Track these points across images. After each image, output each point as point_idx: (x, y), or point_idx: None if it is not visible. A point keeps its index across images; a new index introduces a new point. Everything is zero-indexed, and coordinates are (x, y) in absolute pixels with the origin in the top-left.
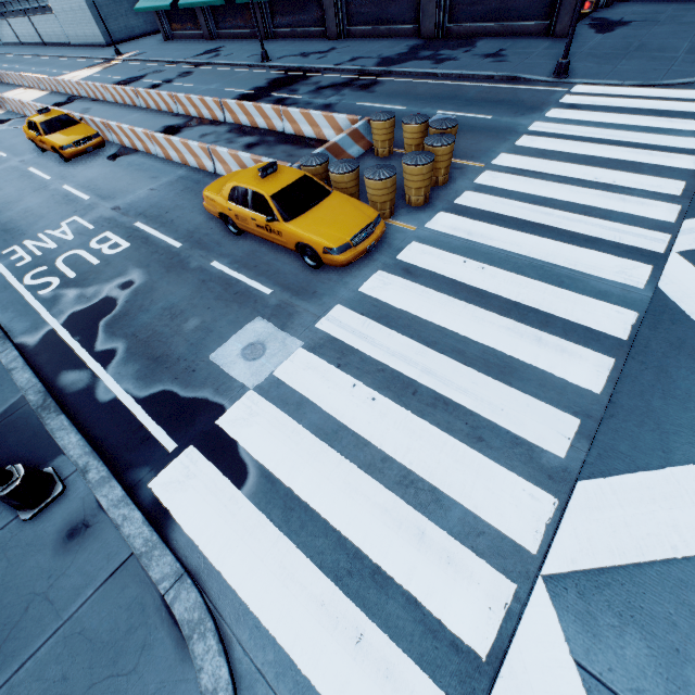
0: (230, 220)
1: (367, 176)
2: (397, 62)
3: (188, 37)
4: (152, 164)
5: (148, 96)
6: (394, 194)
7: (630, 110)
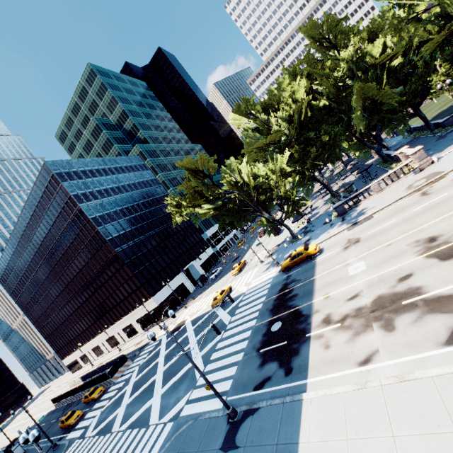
0: None
1: None
2: None
3: None
4: None
5: None
6: None
7: None
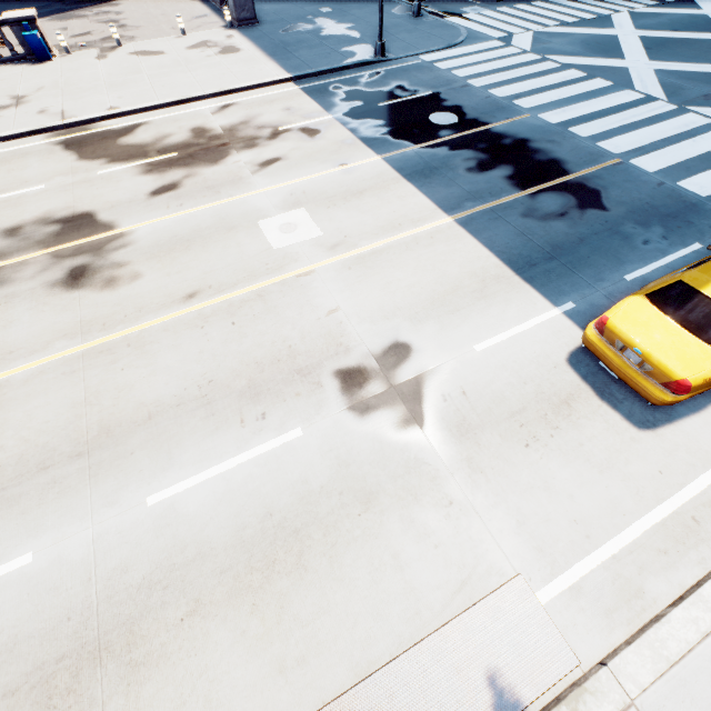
0: None
1: None
2: None
3: None
4: None
5: None
6: None
7: None
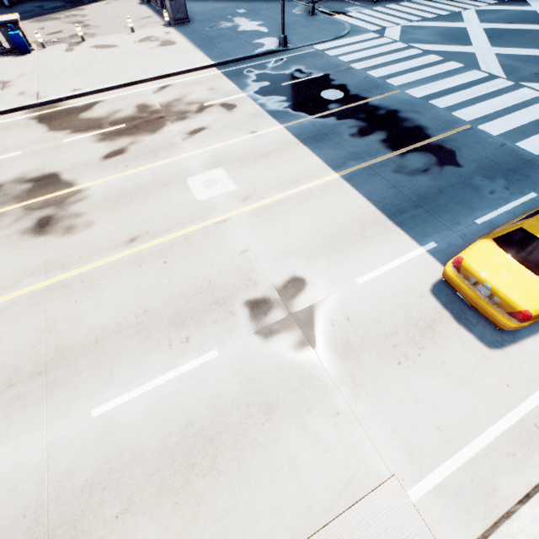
0: None
1: None
2: None
3: None
4: None
5: None
6: None
7: None
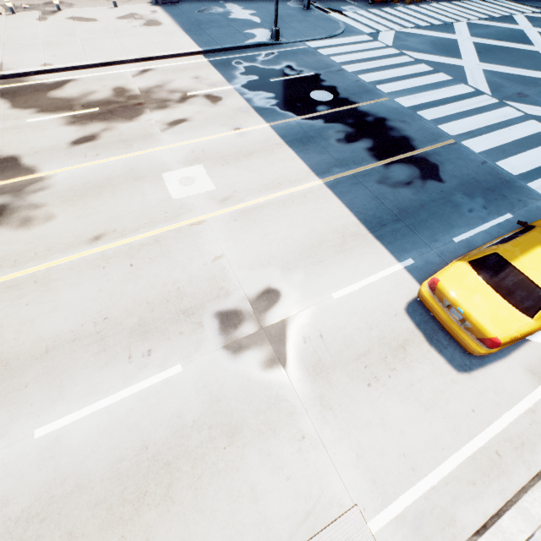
0: None
1: None
2: None
3: None
4: None
5: None
6: None
7: (501, 6)
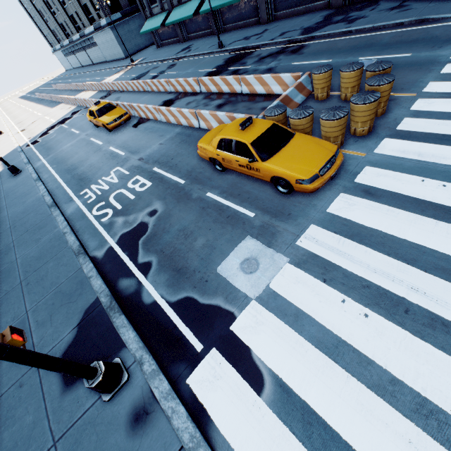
0: (217, 162)
1: (323, 118)
2: (317, 29)
3: (170, 43)
4: (159, 127)
5: (152, 83)
6: (345, 129)
7: None
